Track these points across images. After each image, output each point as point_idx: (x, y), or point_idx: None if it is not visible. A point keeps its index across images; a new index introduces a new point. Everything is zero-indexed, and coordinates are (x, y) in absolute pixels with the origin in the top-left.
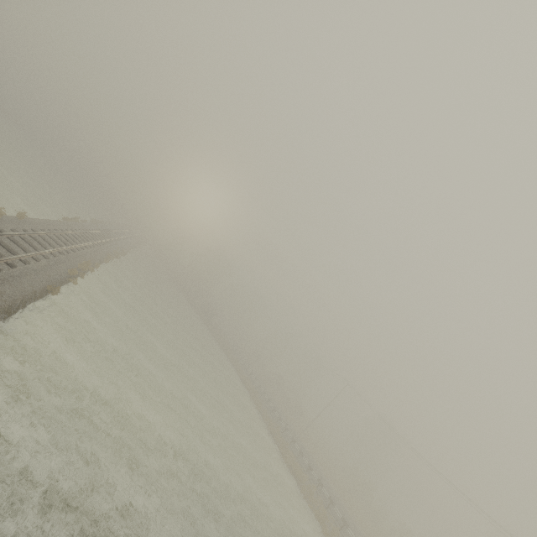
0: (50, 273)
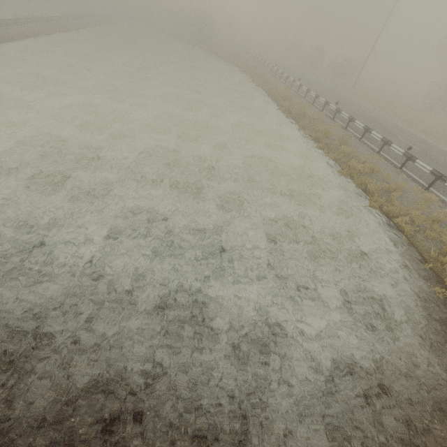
0: None
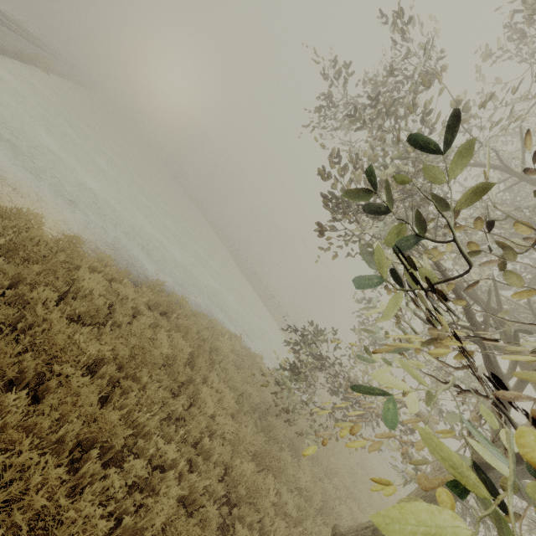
0: (17, 43)
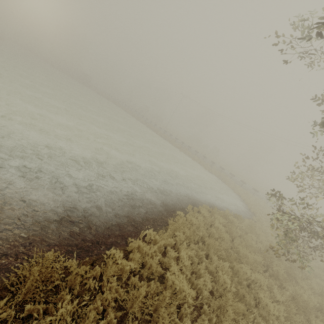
0: None
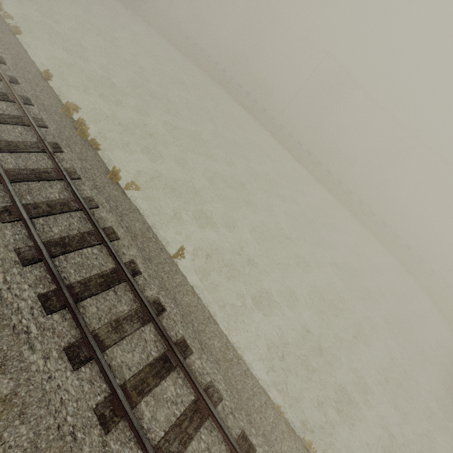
0: (134, 226)
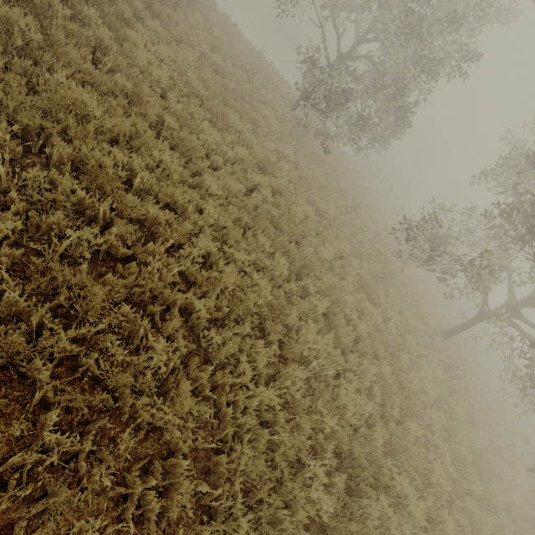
0: None
